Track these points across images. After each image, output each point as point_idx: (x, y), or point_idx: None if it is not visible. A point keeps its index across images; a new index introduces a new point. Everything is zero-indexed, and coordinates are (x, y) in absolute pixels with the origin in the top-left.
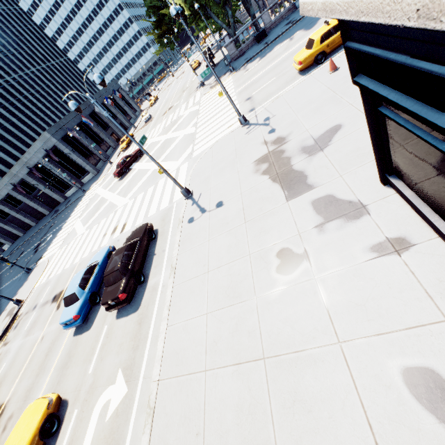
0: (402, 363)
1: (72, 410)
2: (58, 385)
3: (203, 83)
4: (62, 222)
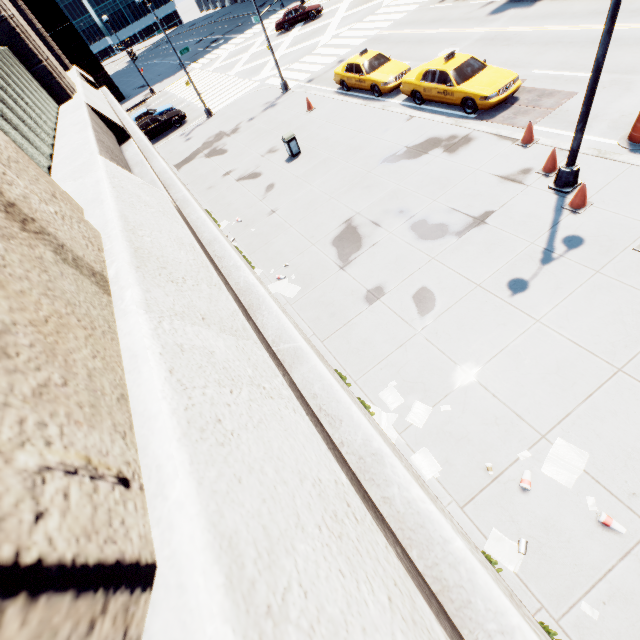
0: None
1: None
2: None
3: None
4: (238, 34)
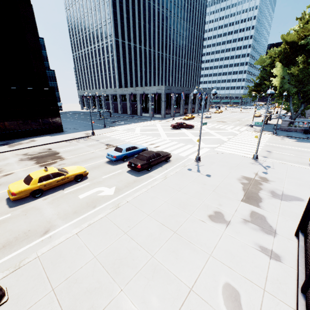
0: (229, 281)
1: (87, 181)
2: (88, 170)
3: (252, 125)
4: (132, 122)
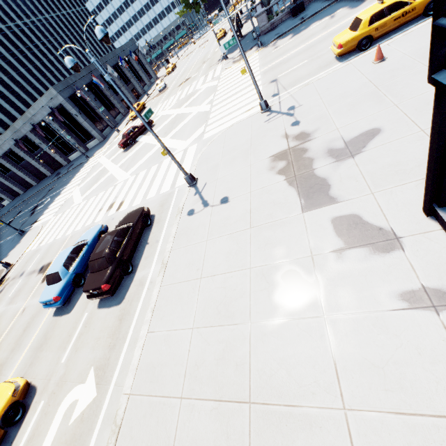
0: None
1: (39, 400)
2: (30, 367)
3: (226, 56)
4: (62, 187)
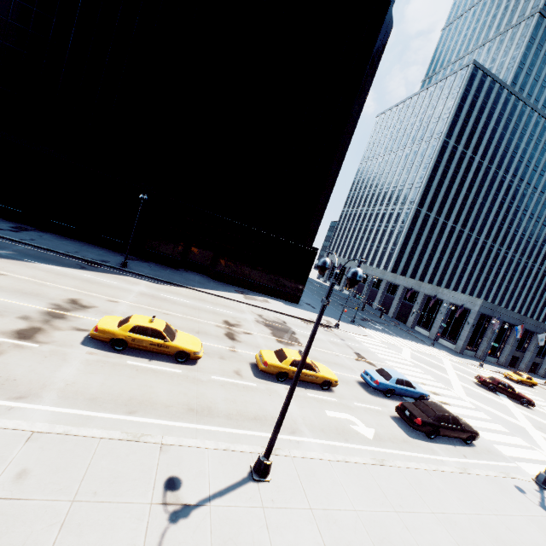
0: None
1: (334, 396)
2: None
3: None
4: (395, 334)
